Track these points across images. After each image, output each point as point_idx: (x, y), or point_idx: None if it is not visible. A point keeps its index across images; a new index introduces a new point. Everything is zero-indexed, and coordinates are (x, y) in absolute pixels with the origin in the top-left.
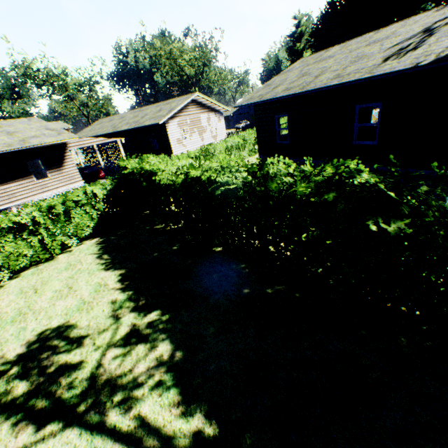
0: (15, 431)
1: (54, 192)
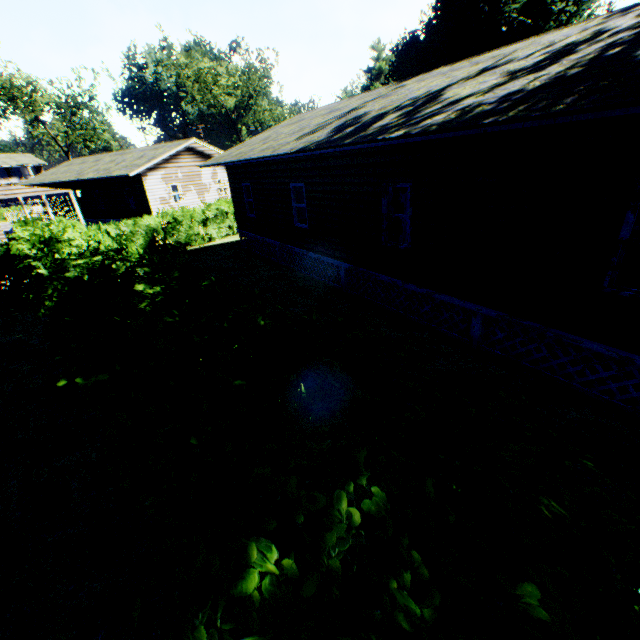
0: None
1: None
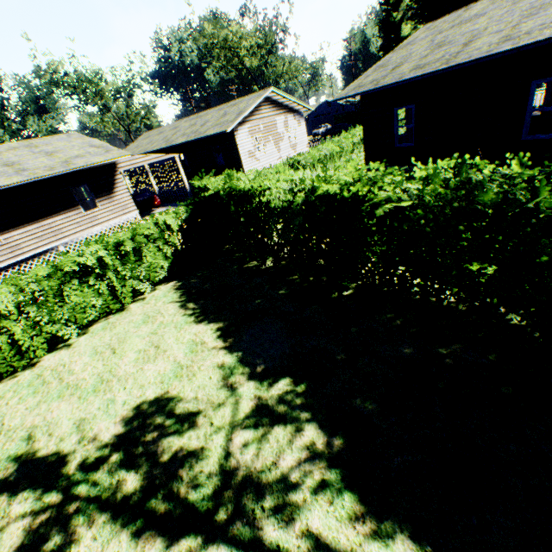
0: (139, 545)
1: (106, 225)
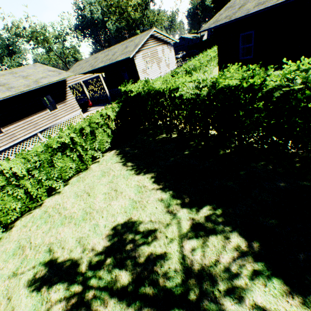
0: None
1: (63, 119)
